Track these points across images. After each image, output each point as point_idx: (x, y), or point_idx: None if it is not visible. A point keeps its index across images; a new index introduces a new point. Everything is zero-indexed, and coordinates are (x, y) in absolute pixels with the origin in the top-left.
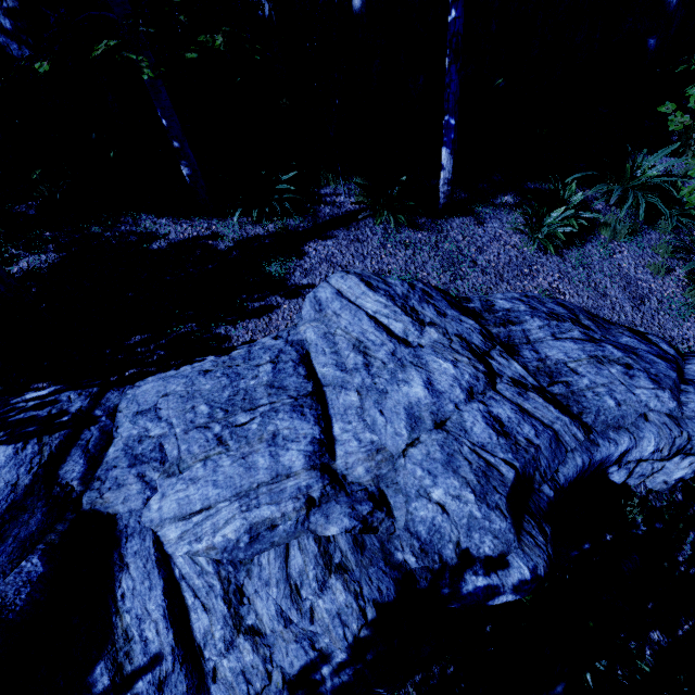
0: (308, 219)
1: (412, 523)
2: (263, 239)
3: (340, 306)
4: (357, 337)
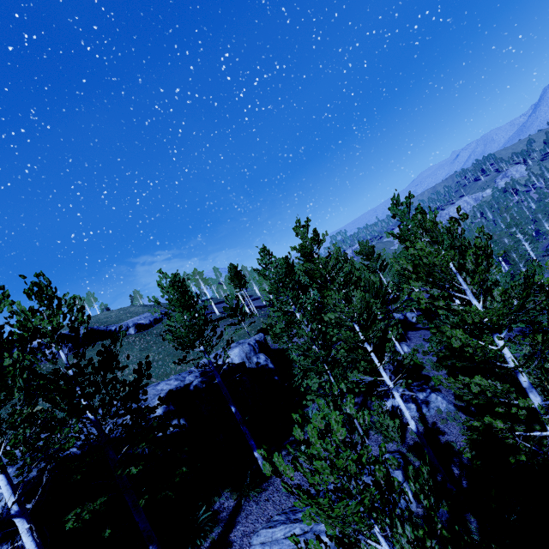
0: (220, 525)
1: None
2: None
3: (269, 547)
4: (289, 548)
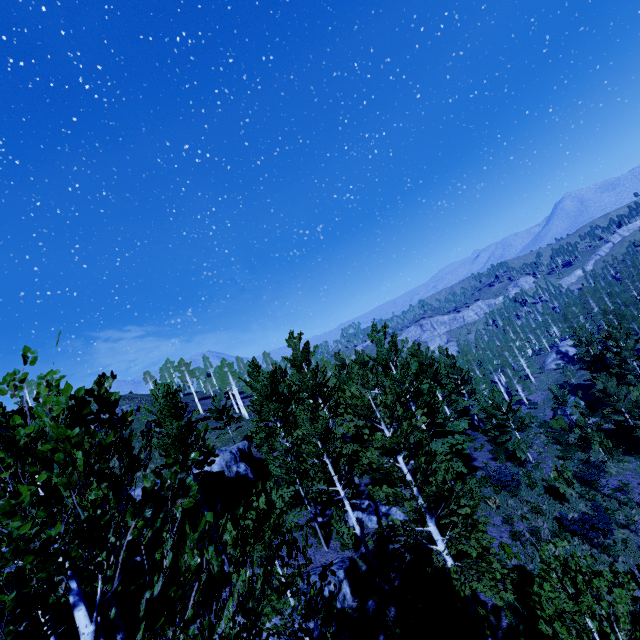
0: None
1: None
2: None
3: None
4: None
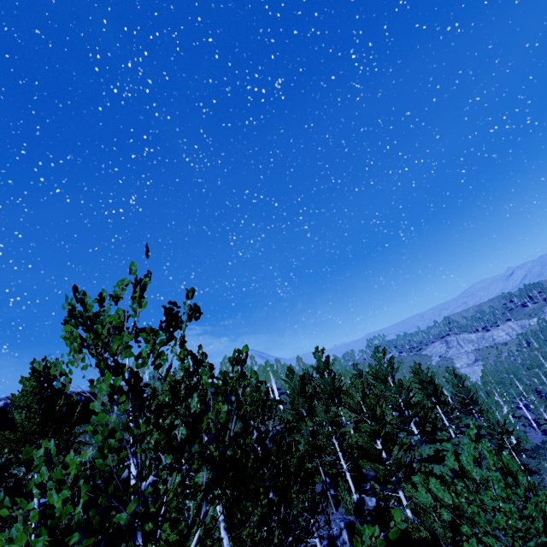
0: None
1: (308, 545)
2: None
3: None
4: None
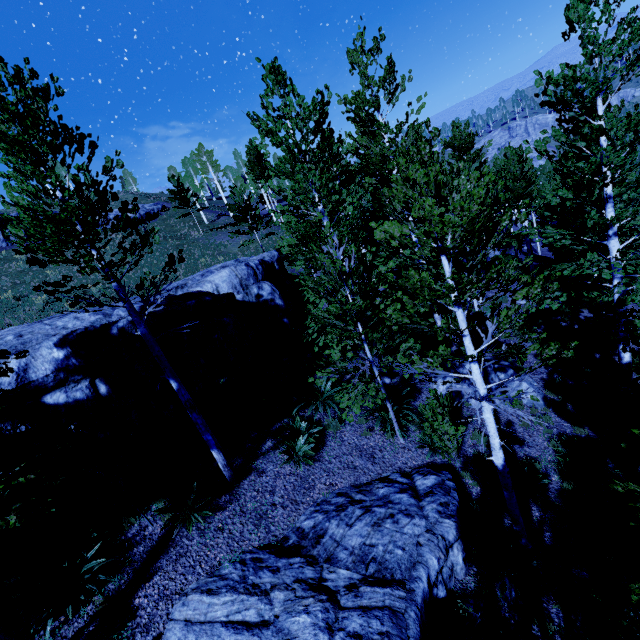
0: (127, 571)
1: None
2: (86, 629)
3: (195, 637)
4: None
